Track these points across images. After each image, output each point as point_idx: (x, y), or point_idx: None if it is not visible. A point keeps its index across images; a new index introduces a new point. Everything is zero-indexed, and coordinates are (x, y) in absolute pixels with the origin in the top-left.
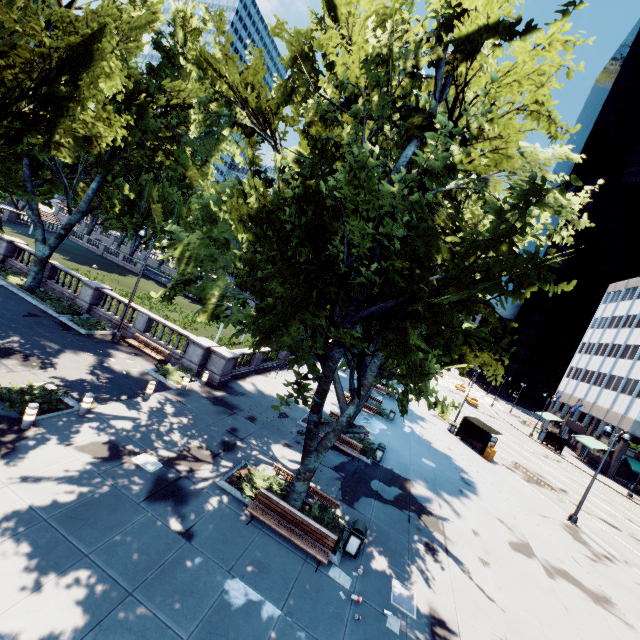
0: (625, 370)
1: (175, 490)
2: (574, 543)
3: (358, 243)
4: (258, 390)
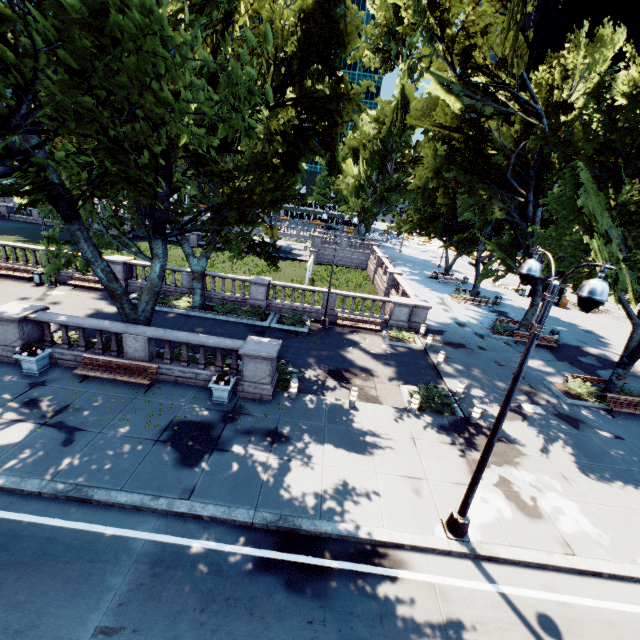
0: None
1: (569, 417)
2: None
3: None
4: (436, 322)
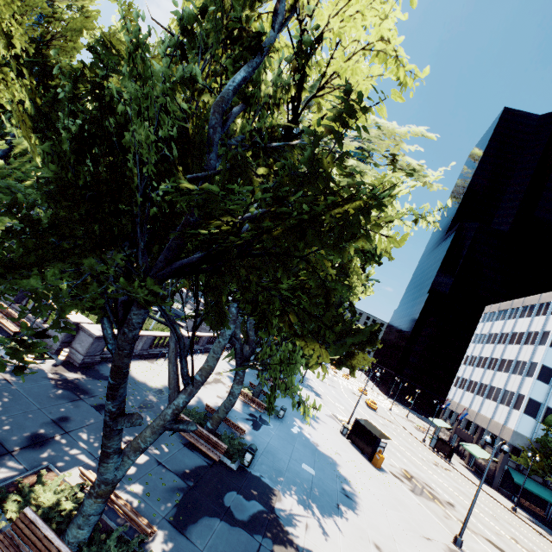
0: (502, 382)
1: None
2: None
3: (147, 158)
4: (131, 375)
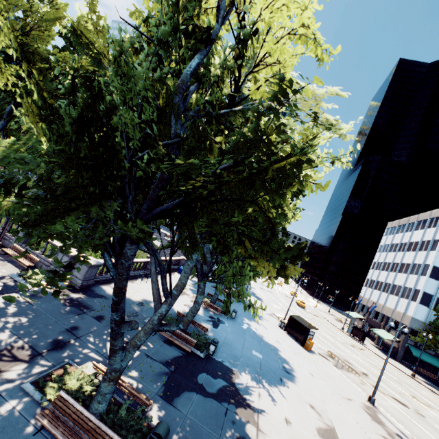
0: (402, 281)
1: None
2: (372, 424)
3: (132, 133)
4: None
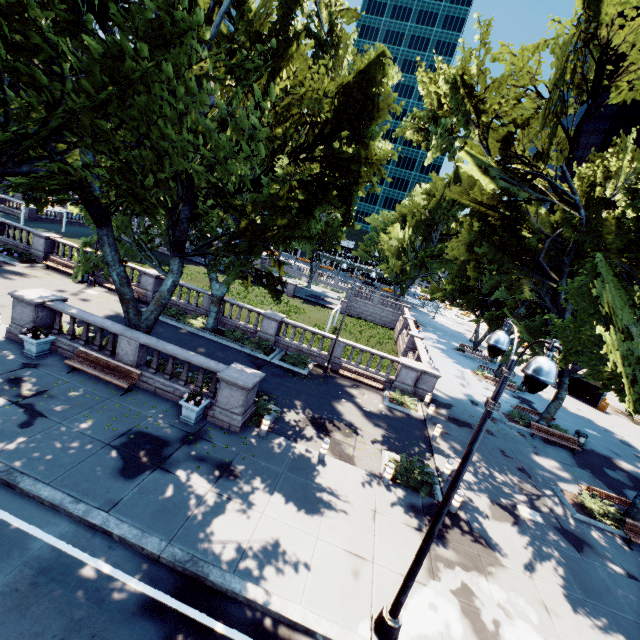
0: None
1: (573, 535)
2: None
3: None
4: (447, 395)
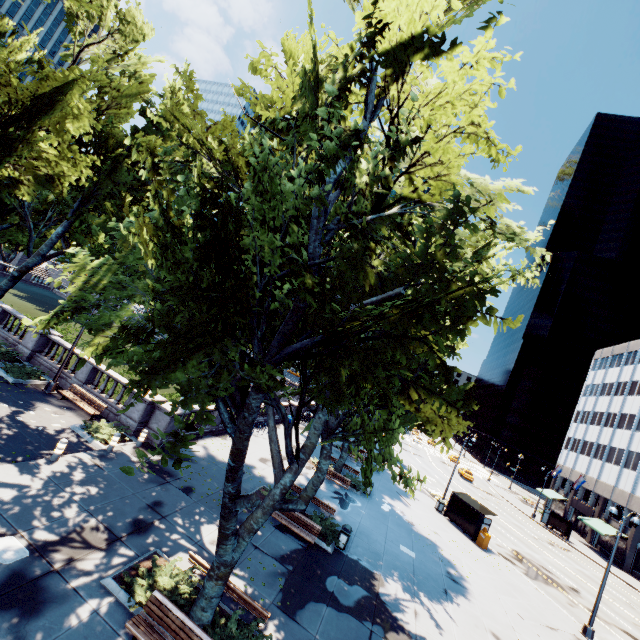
0: (625, 441)
1: (30, 593)
2: None
3: (269, 259)
4: (209, 454)
